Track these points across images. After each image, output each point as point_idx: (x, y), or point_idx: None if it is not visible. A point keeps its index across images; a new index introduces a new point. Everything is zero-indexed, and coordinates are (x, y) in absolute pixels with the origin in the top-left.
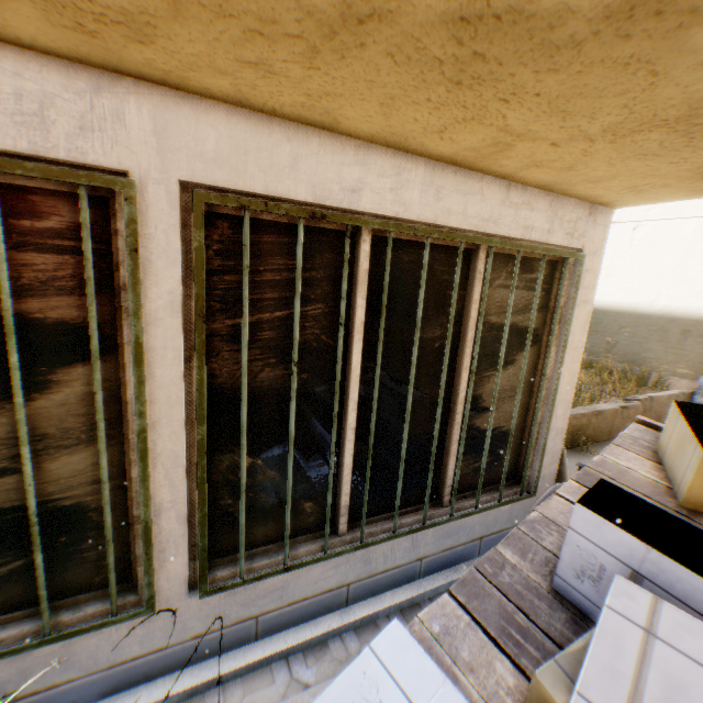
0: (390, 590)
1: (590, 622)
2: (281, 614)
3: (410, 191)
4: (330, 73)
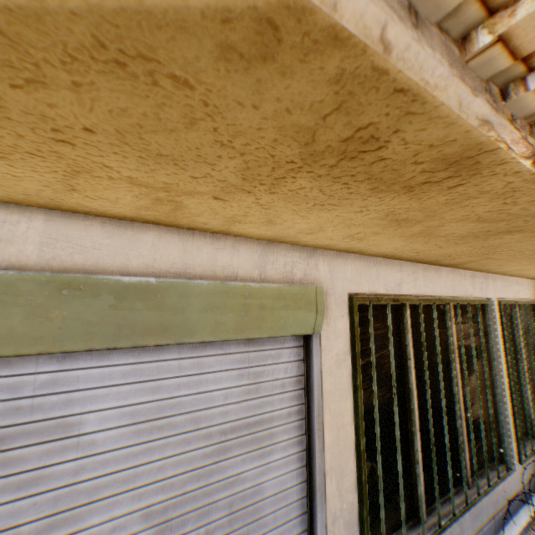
0: None
1: None
2: (534, 479)
3: (523, 290)
4: None
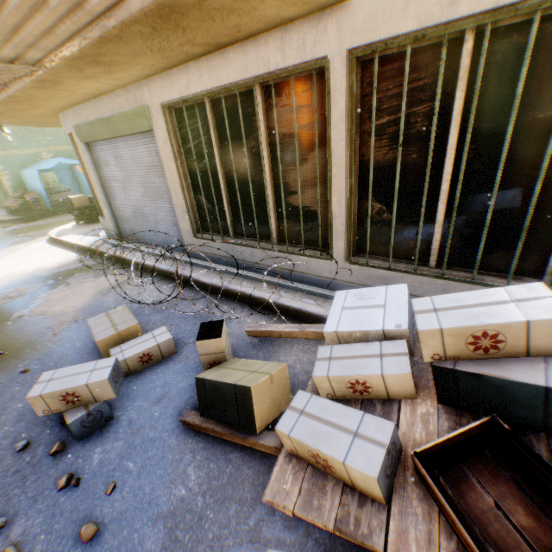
0: None
1: None
2: None
3: None
4: None
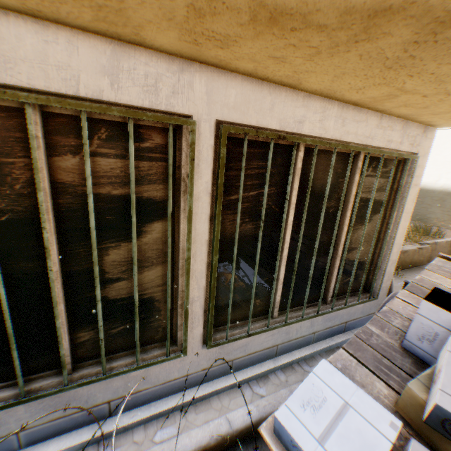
0: (297, 349)
1: (424, 364)
2: (244, 360)
3: (329, 121)
4: (318, 62)
